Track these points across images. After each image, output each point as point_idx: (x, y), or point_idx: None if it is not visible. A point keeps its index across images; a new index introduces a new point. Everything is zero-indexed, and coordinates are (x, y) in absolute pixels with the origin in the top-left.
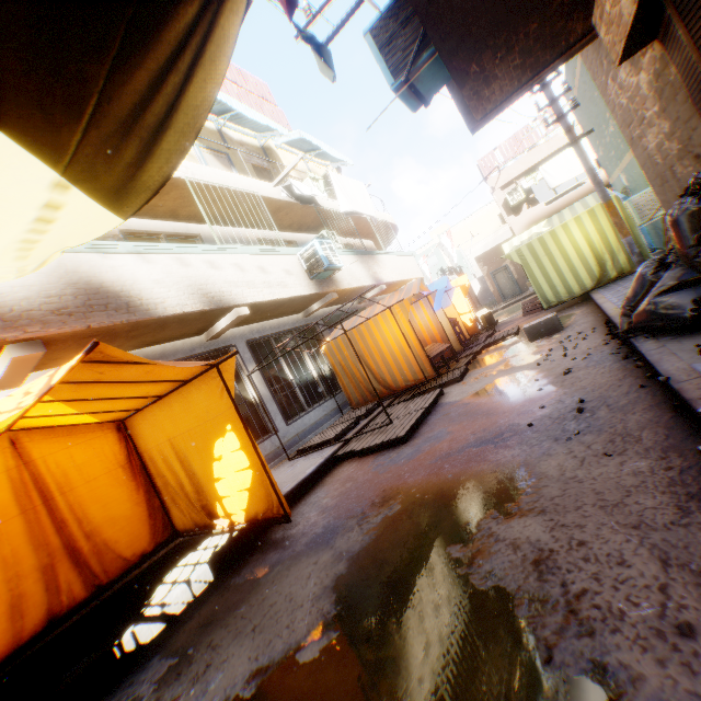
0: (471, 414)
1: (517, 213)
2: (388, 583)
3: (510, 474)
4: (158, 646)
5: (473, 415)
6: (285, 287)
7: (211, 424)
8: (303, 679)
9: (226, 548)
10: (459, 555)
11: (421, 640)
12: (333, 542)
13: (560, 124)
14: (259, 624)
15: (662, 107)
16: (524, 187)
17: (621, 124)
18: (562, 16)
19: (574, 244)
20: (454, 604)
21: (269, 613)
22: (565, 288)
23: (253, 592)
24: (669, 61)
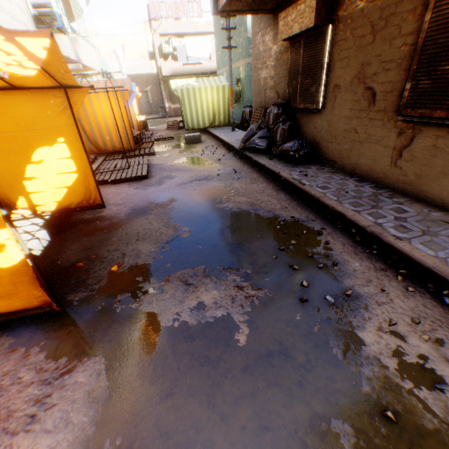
0: (181, 170)
1: (165, 59)
2: (201, 216)
3: (223, 188)
4: (51, 265)
5: (183, 170)
6: (19, 23)
7: (38, 133)
8: (192, 239)
9: (52, 223)
10: (224, 207)
11: (229, 222)
12: (149, 213)
13: (227, 33)
14: (139, 238)
15: (276, 66)
16: (173, 45)
17: (255, 58)
18: (272, 0)
19: (207, 101)
20: (232, 215)
21: (142, 235)
22: (197, 122)
23: (112, 234)
24: (290, 54)
